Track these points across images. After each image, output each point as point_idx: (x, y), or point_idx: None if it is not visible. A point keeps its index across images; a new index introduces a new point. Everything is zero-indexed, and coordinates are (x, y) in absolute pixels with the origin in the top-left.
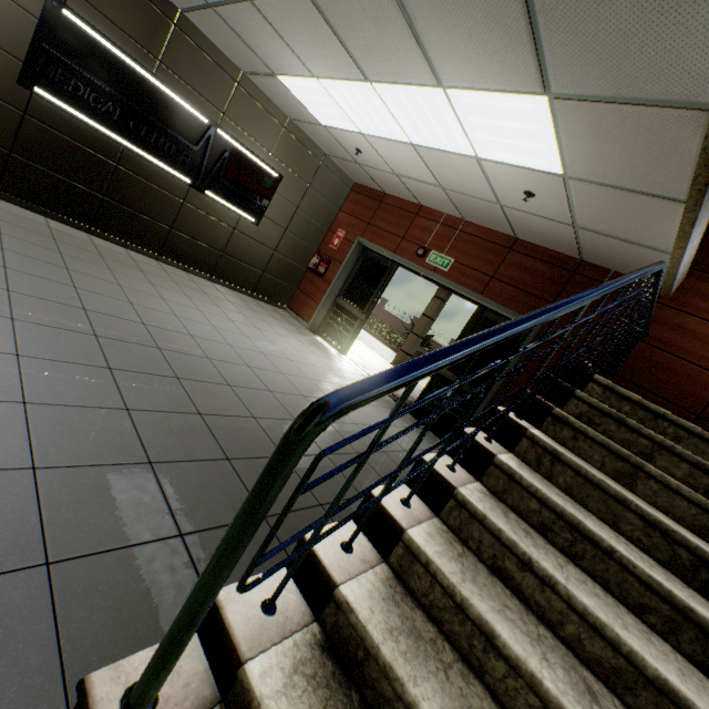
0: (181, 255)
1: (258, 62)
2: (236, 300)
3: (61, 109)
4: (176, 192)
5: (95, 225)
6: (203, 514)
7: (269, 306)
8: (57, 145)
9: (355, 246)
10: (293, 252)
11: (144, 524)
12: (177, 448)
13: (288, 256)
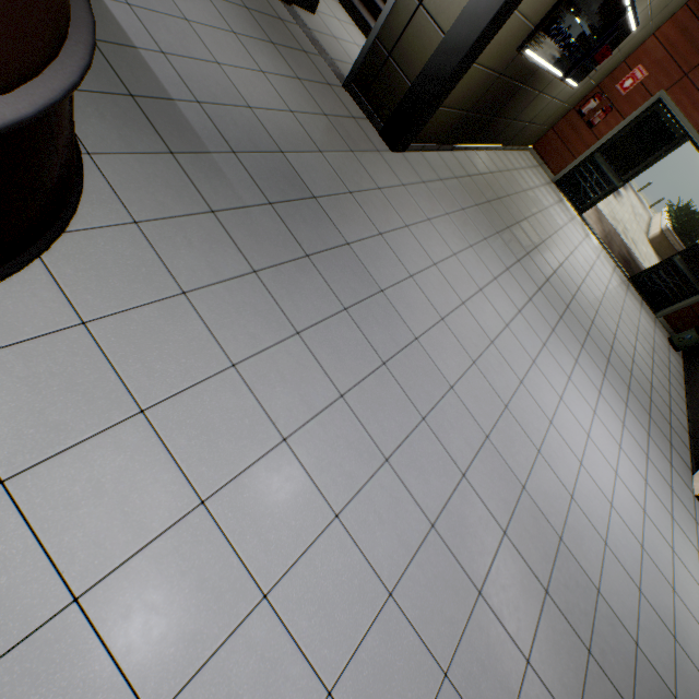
0: (500, 139)
1: None
2: (526, 178)
3: (528, 59)
4: (541, 87)
5: (471, 142)
6: (666, 433)
7: (525, 155)
8: (498, 91)
9: (651, 102)
10: (576, 97)
11: (666, 444)
12: (644, 402)
13: (569, 102)
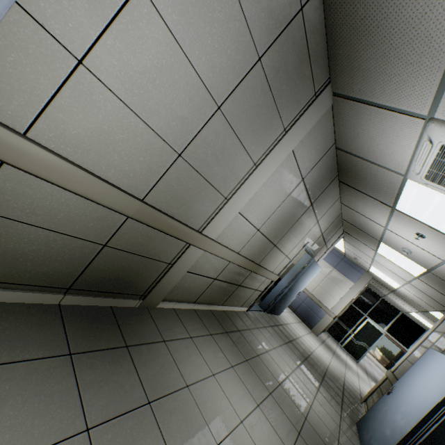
0: None
1: None
2: None
3: None
4: None
5: None
6: None
7: None
8: None
9: None
10: None
11: None
12: None
13: None
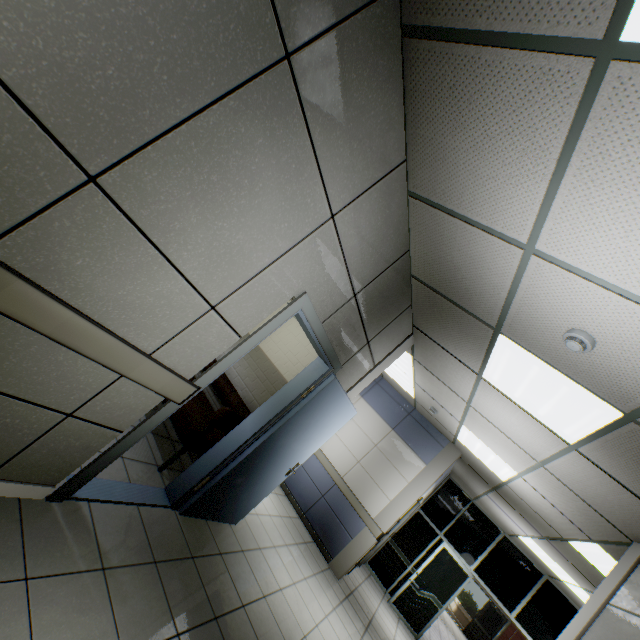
0: None
1: None
2: None
3: None
4: None
5: None
6: None
7: None
8: None
9: None
10: None
11: None
12: None
13: None
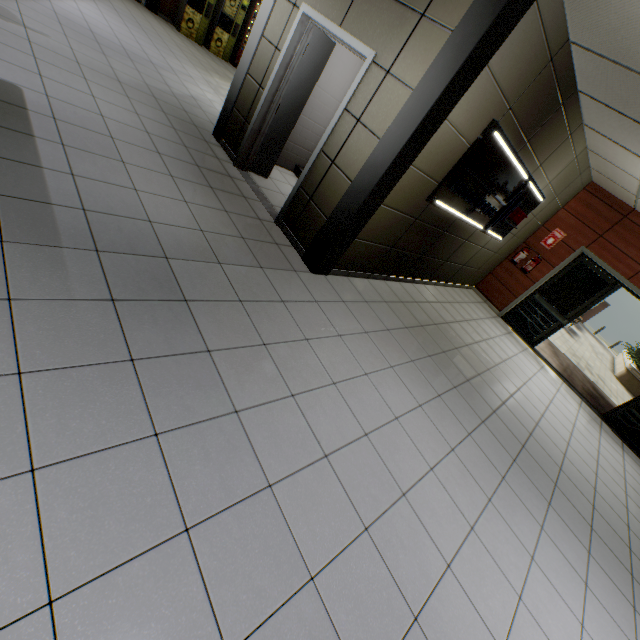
0: (438, 275)
1: (637, 149)
2: (469, 310)
3: (440, 208)
4: (465, 235)
5: (405, 274)
6: None
7: (468, 292)
8: (419, 232)
9: (575, 255)
10: (506, 249)
11: None
12: None
13: (500, 253)
